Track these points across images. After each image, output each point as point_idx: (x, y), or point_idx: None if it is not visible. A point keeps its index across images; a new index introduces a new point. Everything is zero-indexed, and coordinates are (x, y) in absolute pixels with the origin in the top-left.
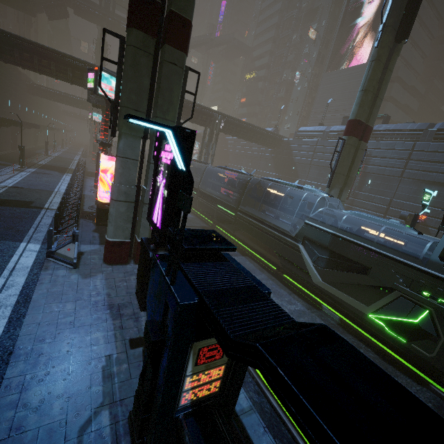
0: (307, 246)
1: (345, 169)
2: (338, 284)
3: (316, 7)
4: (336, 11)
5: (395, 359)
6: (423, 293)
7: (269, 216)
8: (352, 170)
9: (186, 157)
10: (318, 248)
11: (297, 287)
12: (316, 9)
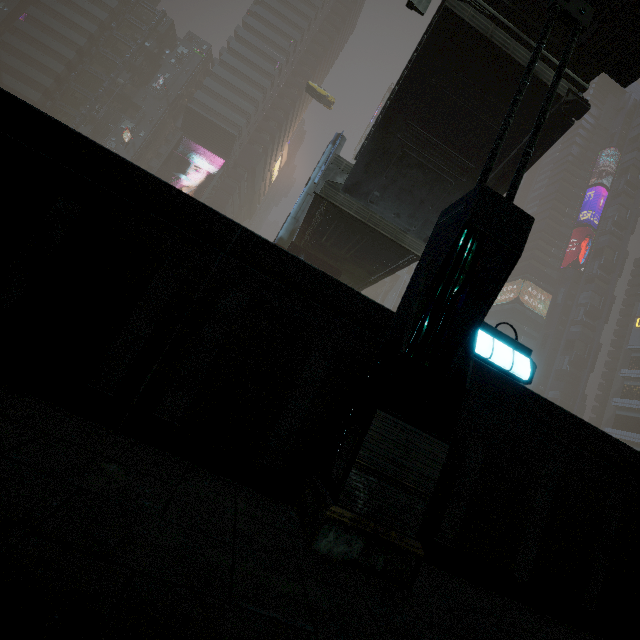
0: None
1: None
2: None
3: (137, 103)
4: (158, 131)
5: None
6: None
7: None
8: None
9: None
10: None
11: None
12: (135, 103)
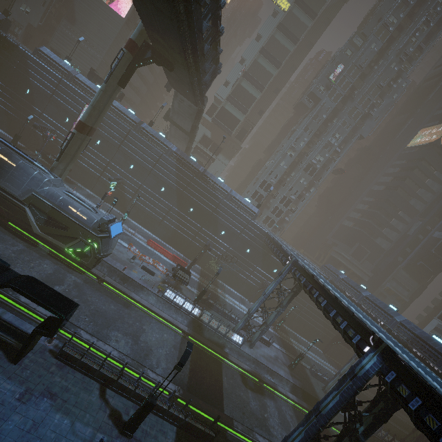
0: (32, 209)
1: (73, 152)
2: (51, 234)
3: None
4: None
5: (75, 266)
6: (89, 240)
7: None
8: (78, 152)
9: None
10: (40, 212)
11: (20, 232)
12: None
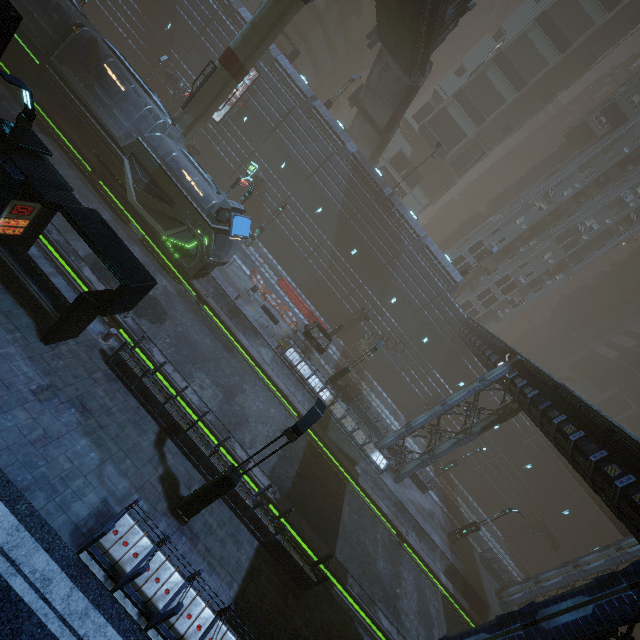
0: (133, 164)
1: (207, 100)
2: (149, 209)
3: None
4: None
5: (170, 269)
6: (198, 230)
7: (98, 104)
8: (214, 104)
9: (4, 37)
10: (143, 170)
11: (111, 199)
12: None
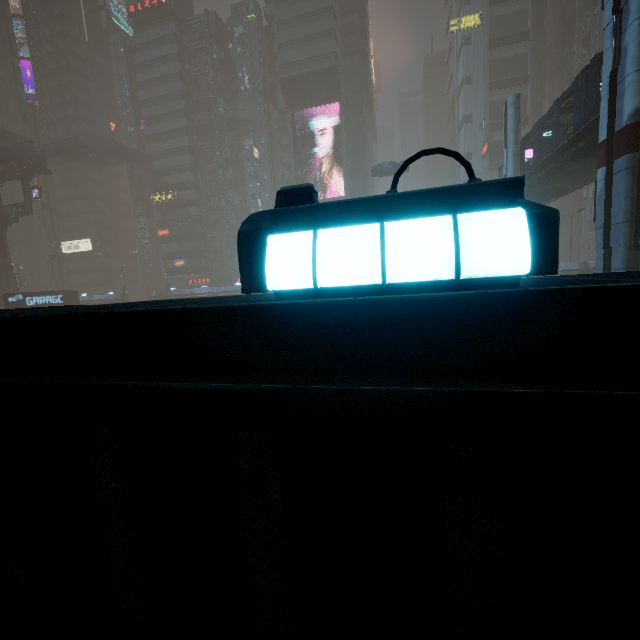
0: None
1: None
2: None
3: (242, 118)
4: (269, 127)
5: None
6: None
7: None
8: None
9: None
10: None
11: None
12: (241, 120)
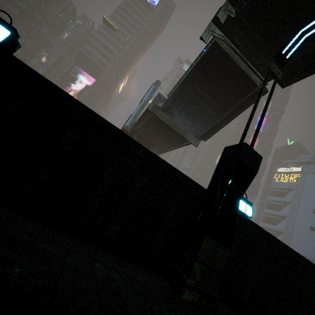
0: None
1: None
2: None
3: (51, 44)
4: (61, 59)
5: None
6: None
7: None
8: None
9: None
10: None
11: None
12: (50, 43)
